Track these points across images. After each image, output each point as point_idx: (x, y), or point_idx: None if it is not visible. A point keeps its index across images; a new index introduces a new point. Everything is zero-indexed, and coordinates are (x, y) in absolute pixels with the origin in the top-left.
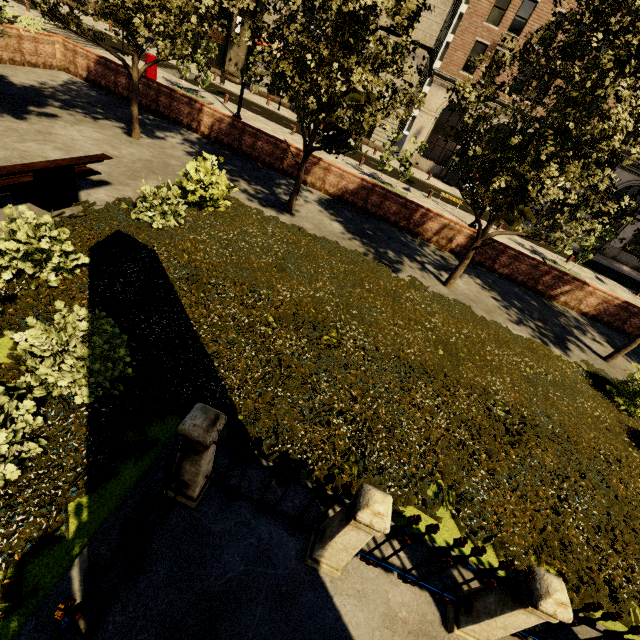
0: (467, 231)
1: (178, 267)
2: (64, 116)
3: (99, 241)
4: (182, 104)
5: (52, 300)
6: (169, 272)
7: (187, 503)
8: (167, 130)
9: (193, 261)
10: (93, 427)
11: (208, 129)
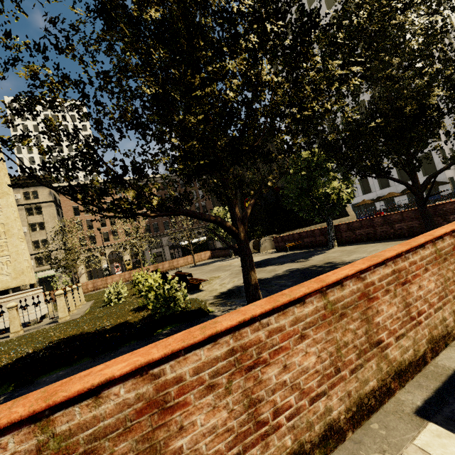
0: (90, 282)
1: None
2: None
3: None
4: None
5: None
6: None
7: None
8: None
9: None
10: None
11: None
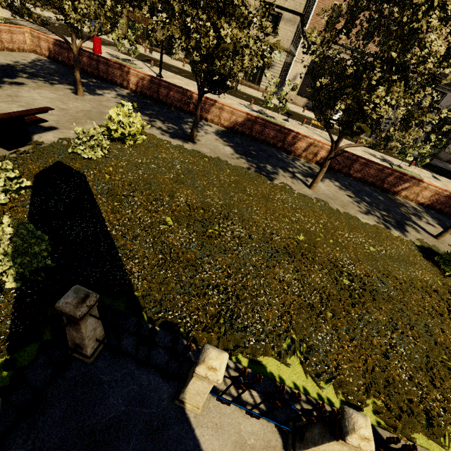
0: (327, 147)
1: (100, 185)
2: (29, 83)
3: (42, 169)
4: (115, 69)
5: (1, 213)
6: (93, 189)
7: (84, 360)
8: (105, 89)
9: (113, 180)
10: (19, 305)
11: (135, 86)
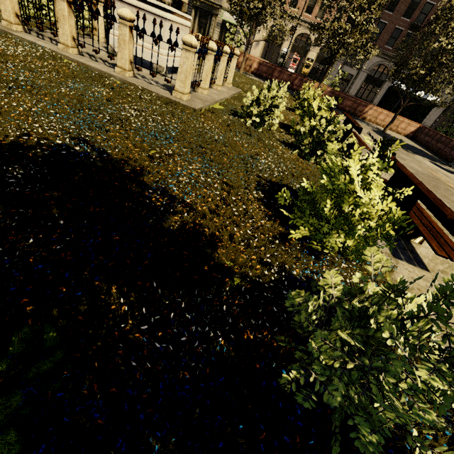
0: (257, 60)
1: None
2: None
3: None
4: None
5: None
6: None
7: None
8: None
9: None
10: None
11: None
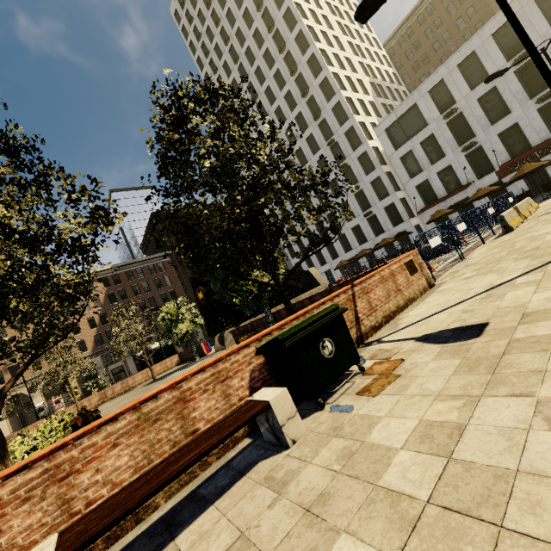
0: None
1: None
2: None
3: None
4: None
5: None
6: None
7: None
8: None
9: None
10: None
11: None
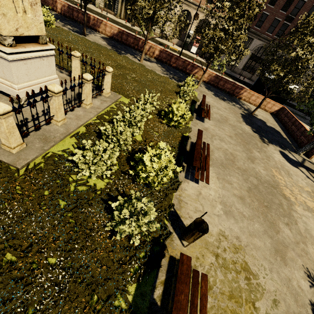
0: (158, 48)
1: None
2: None
3: None
4: None
5: None
6: None
7: None
8: None
9: None
10: None
11: (60, 10)
